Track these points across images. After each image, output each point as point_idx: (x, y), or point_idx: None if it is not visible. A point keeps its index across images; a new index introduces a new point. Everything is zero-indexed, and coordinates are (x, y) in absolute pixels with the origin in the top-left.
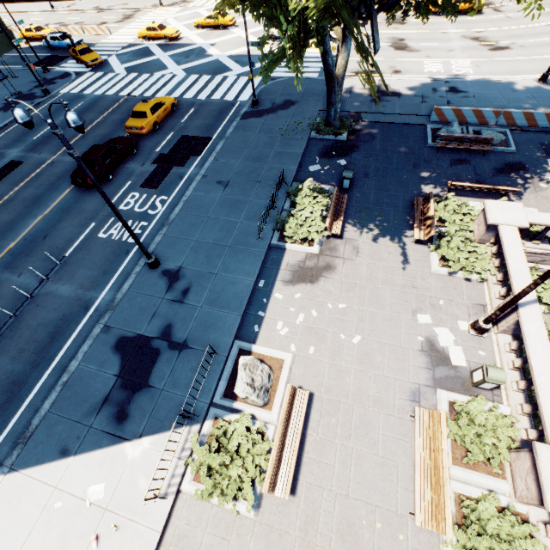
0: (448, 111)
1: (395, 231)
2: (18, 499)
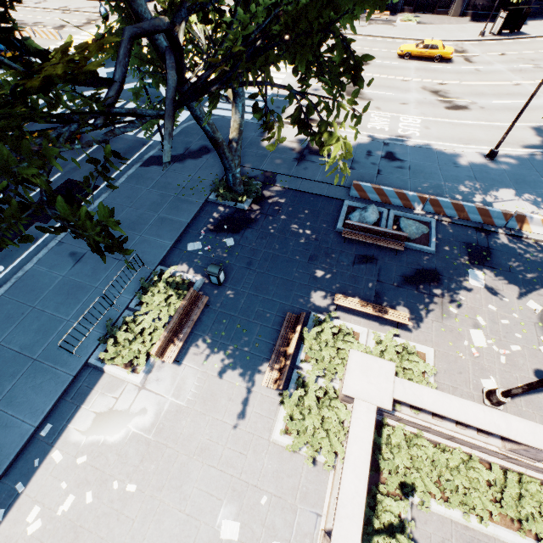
0: (368, 188)
1: (251, 361)
2: None
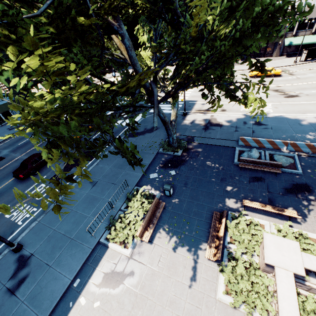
0: (249, 140)
1: (195, 242)
2: None
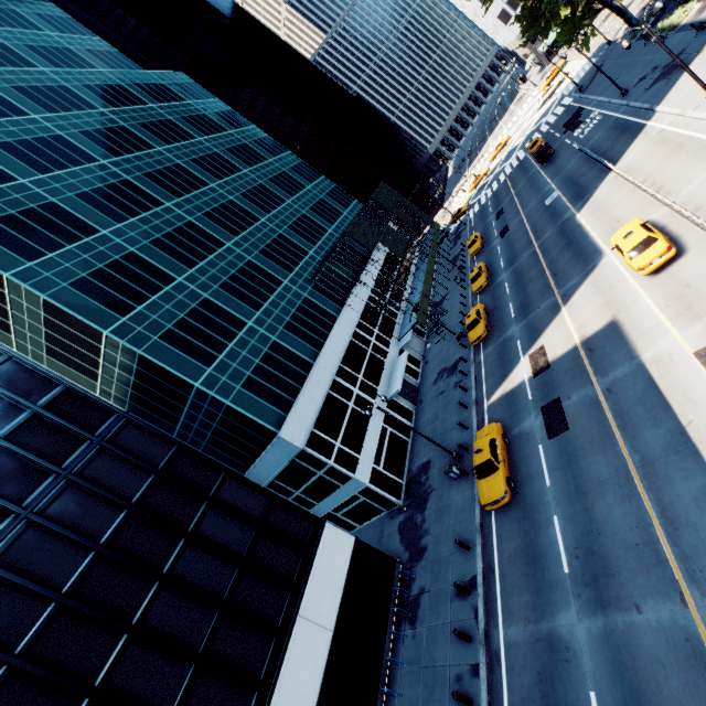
0: None
1: None
2: (673, 94)
